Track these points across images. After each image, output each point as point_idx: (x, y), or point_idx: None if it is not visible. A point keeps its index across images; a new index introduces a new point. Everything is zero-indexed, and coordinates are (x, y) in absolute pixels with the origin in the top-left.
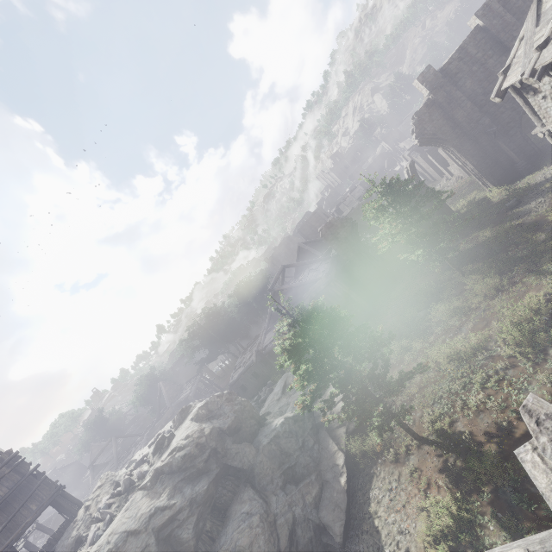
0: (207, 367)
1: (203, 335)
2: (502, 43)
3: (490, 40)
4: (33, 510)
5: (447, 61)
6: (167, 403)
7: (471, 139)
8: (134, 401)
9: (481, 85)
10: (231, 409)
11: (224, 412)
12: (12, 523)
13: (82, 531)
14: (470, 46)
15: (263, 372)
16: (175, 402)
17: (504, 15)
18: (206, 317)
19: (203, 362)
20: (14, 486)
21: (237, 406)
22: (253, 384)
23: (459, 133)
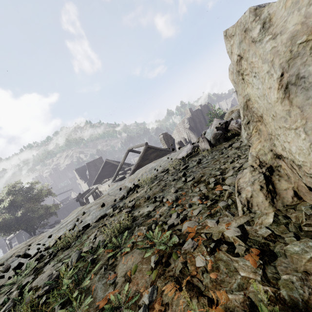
0: None
1: None
2: (203, 116)
3: (201, 114)
4: None
5: (193, 111)
6: None
7: (200, 135)
8: None
9: (200, 123)
10: None
11: None
12: None
13: None
14: (198, 111)
15: None
16: None
17: (204, 110)
18: None
19: None
20: None
21: None
22: None
23: (197, 132)
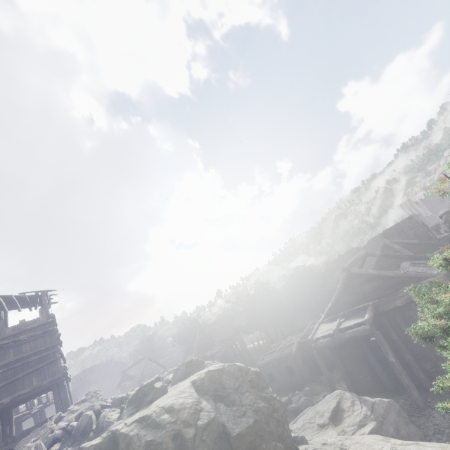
0: (241, 337)
1: (248, 305)
2: None
3: None
4: (32, 384)
5: None
6: (195, 350)
7: None
8: (175, 336)
9: None
10: (253, 401)
11: (241, 401)
12: (12, 385)
13: (32, 447)
14: None
15: (300, 371)
16: (201, 353)
17: None
18: (256, 289)
19: (239, 330)
20: (35, 349)
21: (263, 402)
22: (283, 378)
23: None
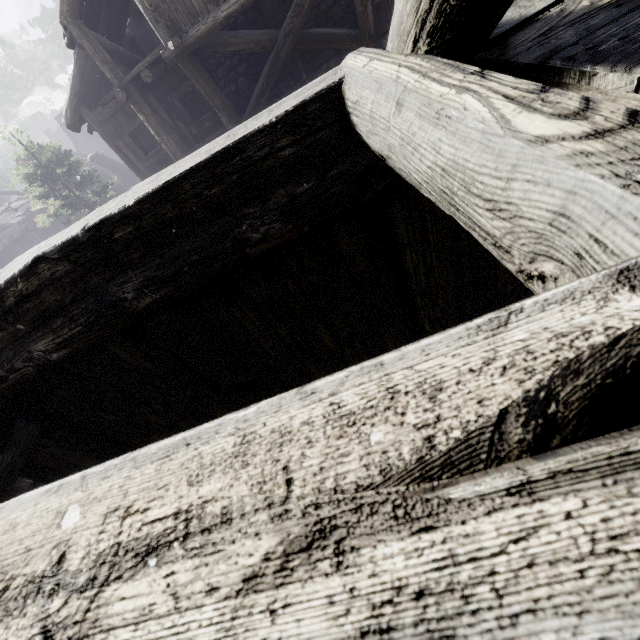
0: None
1: None
2: None
3: None
4: None
5: None
6: None
7: None
8: None
9: None
10: None
11: None
12: None
13: None
14: None
15: None
16: None
17: None
18: None
19: None
20: None
21: None
22: None
23: None
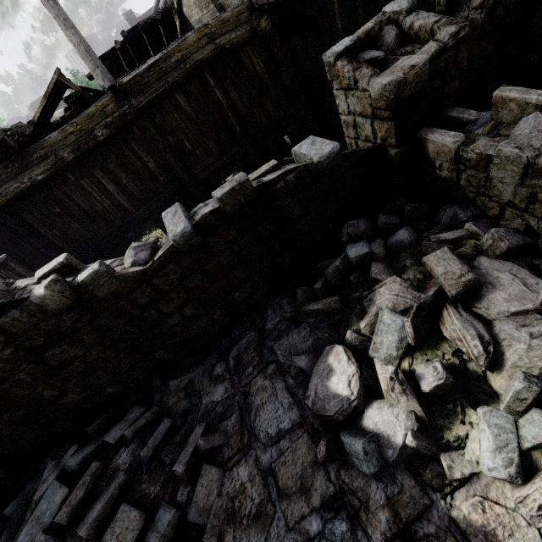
0: None
1: None
2: None
3: None
4: None
5: (143, 14)
6: None
7: None
8: None
9: None
10: None
11: None
12: None
13: None
14: None
15: None
16: None
17: None
18: None
19: None
20: None
21: None
22: None
23: None
